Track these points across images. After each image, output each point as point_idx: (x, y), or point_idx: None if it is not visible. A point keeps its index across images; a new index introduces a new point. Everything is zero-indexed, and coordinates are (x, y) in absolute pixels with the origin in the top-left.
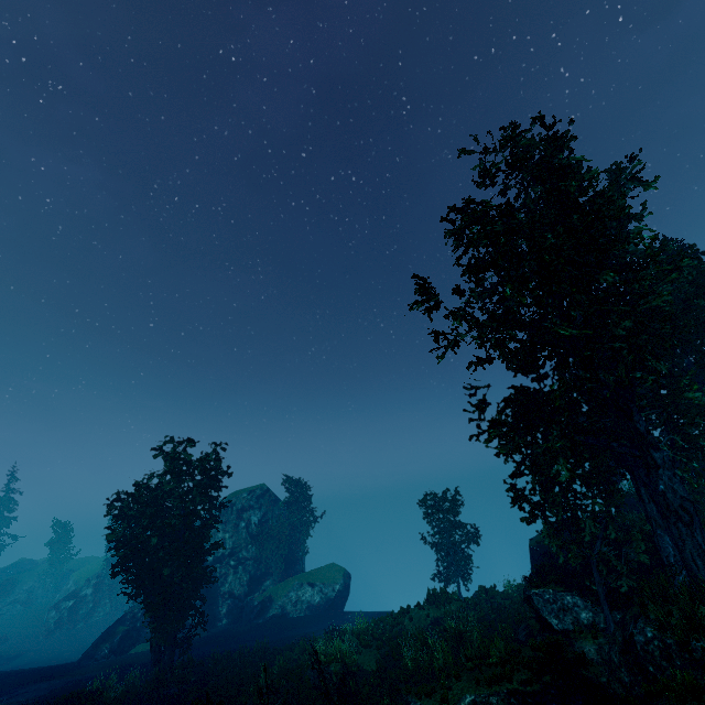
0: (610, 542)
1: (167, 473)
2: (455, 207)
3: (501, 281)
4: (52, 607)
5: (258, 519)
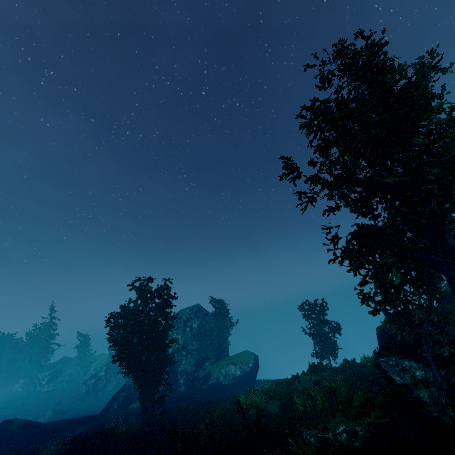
0: (434, 324)
1: (138, 299)
2: (305, 106)
3: (342, 153)
4: (83, 383)
5: (197, 325)
